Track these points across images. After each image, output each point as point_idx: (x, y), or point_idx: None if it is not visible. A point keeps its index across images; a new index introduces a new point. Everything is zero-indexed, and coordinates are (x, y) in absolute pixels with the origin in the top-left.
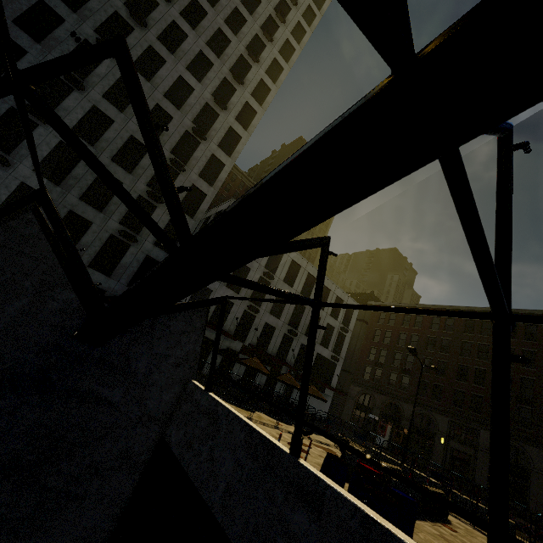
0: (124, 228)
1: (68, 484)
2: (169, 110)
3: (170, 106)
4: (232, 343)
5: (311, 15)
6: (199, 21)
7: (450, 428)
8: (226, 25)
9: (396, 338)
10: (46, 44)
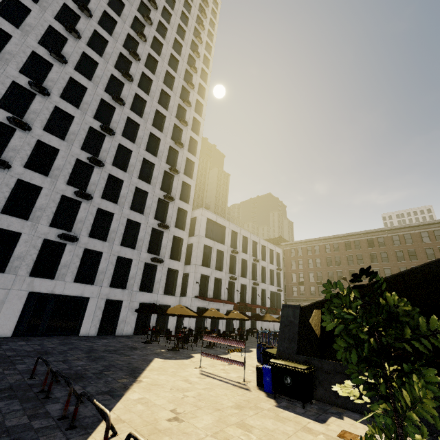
0: (150, 255)
1: None
2: (151, 160)
3: (151, 156)
4: (228, 305)
5: (206, 60)
6: (149, 87)
7: None
8: (165, 85)
9: (306, 263)
10: (68, 139)
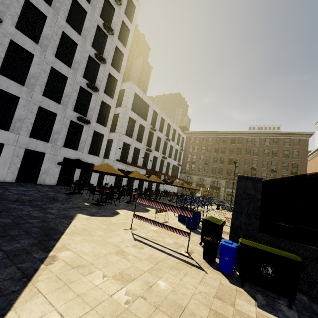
0: (77, 114)
1: None
2: (83, 4)
3: None
4: (142, 171)
5: None
6: None
7: (226, 184)
8: None
9: (200, 149)
10: None
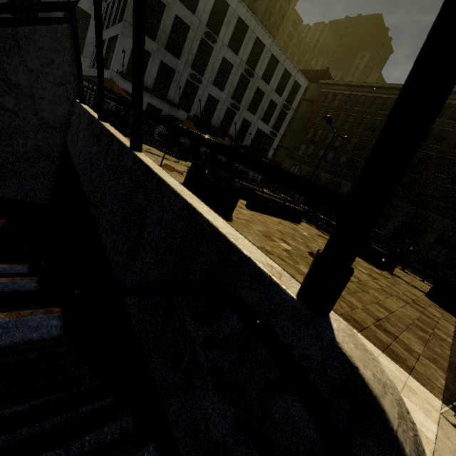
0: None
1: (2, 162)
2: None
3: None
4: (178, 113)
5: None
6: None
7: (351, 190)
8: None
9: (335, 118)
10: None
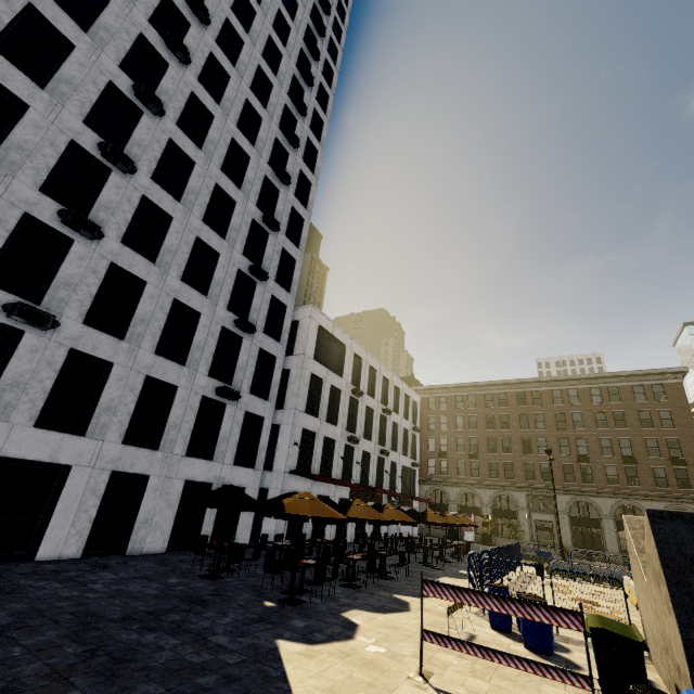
0: (214, 381)
1: None
2: (230, 191)
3: (230, 185)
4: (342, 490)
5: (333, 49)
6: (235, 53)
7: (529, 501)
8: (265, 61)
9: (453, 422)
10: (54, 90)
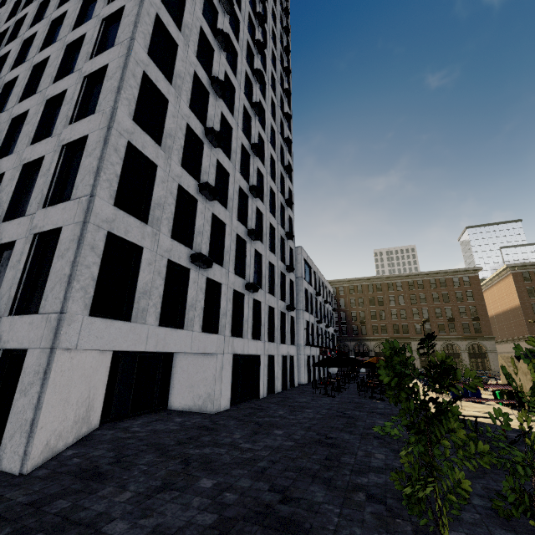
0: (282, 302)
1: None
2: (273, 188)
3: (273, 184)
4: (317, 351)
5: (287, 59)
6: (263, 91)
7: None
8: (272, 90)
9: (349, 303)
10: (232, 159)
